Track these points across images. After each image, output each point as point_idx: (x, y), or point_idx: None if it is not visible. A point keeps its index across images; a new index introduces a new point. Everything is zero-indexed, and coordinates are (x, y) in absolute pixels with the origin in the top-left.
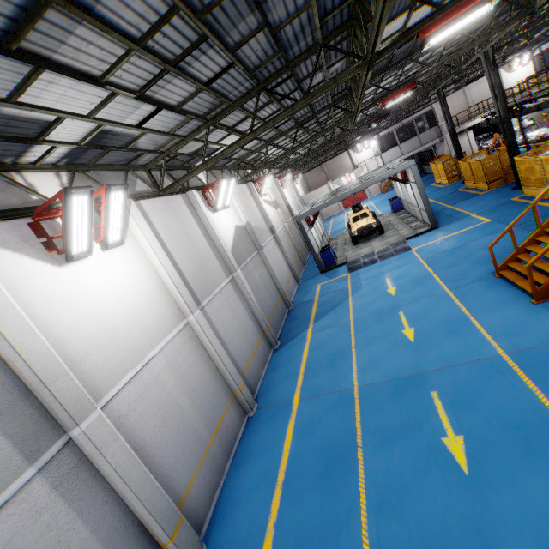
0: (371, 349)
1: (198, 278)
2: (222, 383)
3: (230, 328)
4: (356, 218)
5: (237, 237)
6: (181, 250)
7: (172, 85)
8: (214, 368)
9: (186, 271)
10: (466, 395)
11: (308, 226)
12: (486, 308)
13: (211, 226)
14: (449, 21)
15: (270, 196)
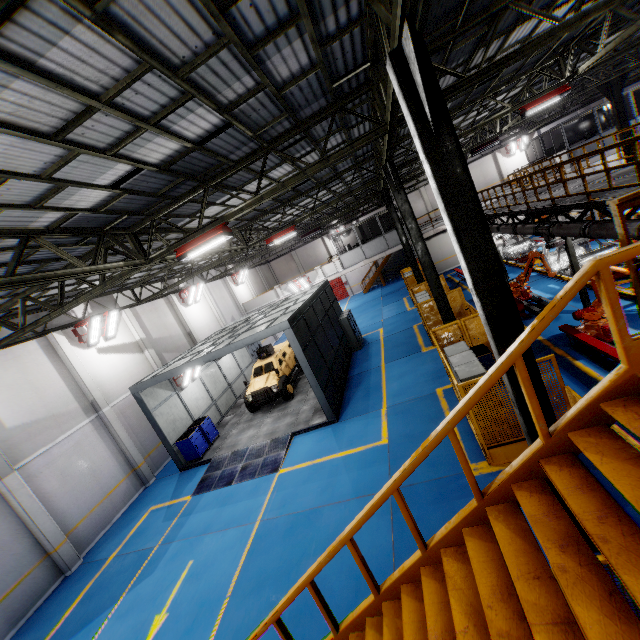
0: None
1: None
2: None
3: None
4: (258, 370)
5: None
6: None
7: None
8: None
9: None
10: None
11: (174, 389)
12: None
13: None
14: None
15: (133, 334)
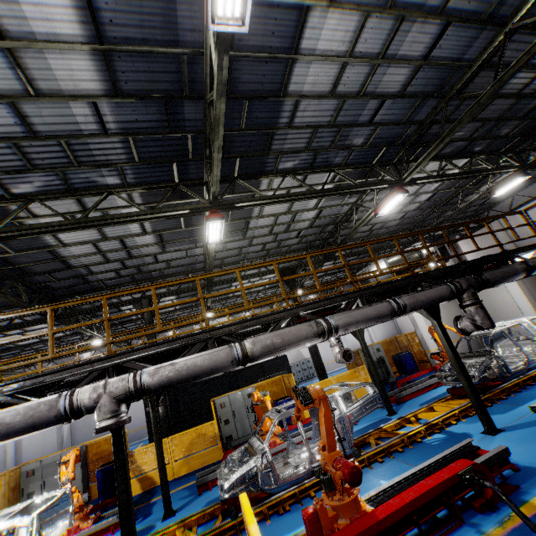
0: None
1: None
2: (5, 466)
3: (33, 444)
4: None
5: None
6: None
7: None
8: (6, 458)
9: None
10: None
11: None
12: None
13: None
14: None
15: None
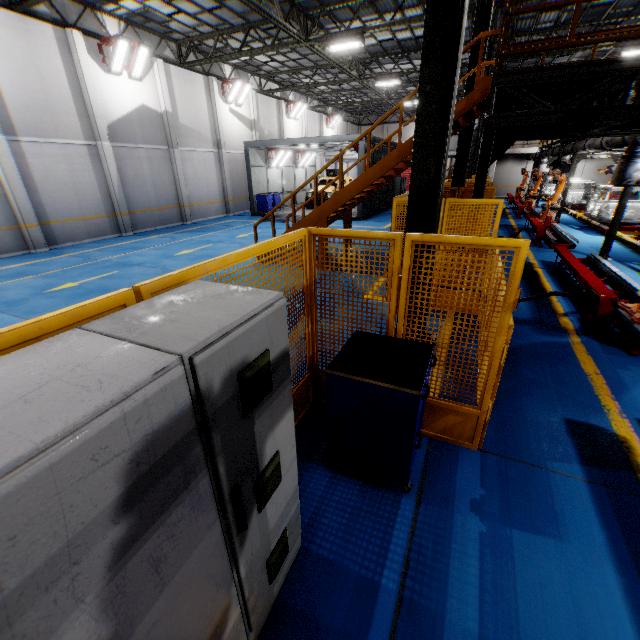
0: (152, 251)
1: (30, 114)
2: (8, 210)
3: (55, 180)
4: (323, 182)
5: (136, 116)
6: (16, 77)
7: None
8: (4, 193)
9: (12, 99)
10: (122, 276)
11: (266, 163)
12: None
13: (84, 80)
14: None
15: (250, 113)
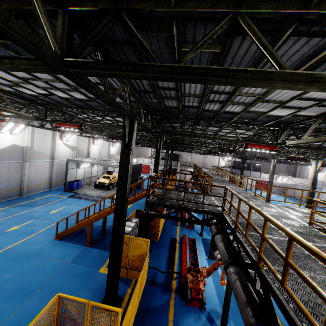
0: None
1: None
2: None
3: None
4: (104, 176)
5: (9, 149)
6: None
7: None
8: None
9: None
10: None
11: (77, 167)
12: (46, 233)
13: None
14: (62, 125)
15: (74, 143)
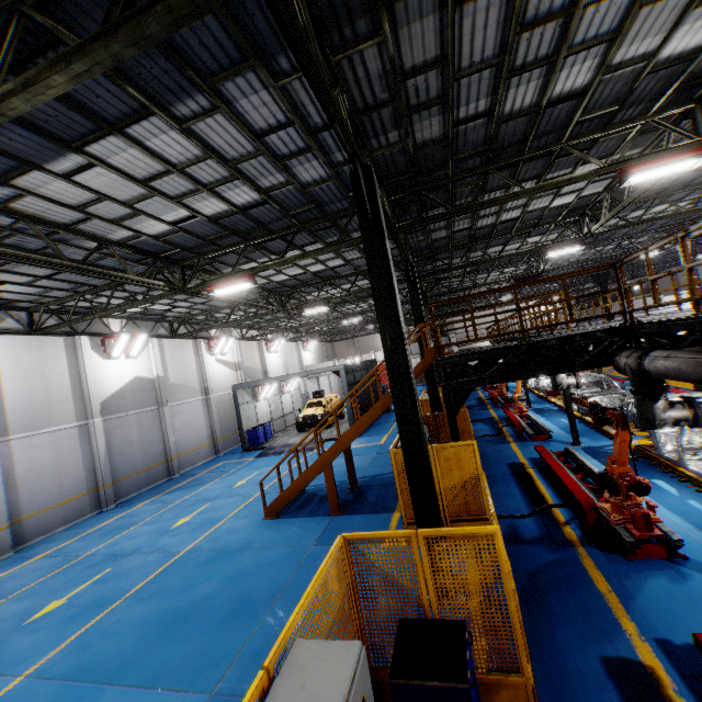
0: (144, 528)
1: (27, 413)
2: None
3: (38, 470)
4: (311, 404)
5: (130, 387)
6: (21, 384)
7: (8, 275)
8: None
9: (13, 403)
10: (118, 575)
11: (253, 398)
12: (243, 515)
13: (85, 371)
14: (220, 285)
15: (235, 357)
